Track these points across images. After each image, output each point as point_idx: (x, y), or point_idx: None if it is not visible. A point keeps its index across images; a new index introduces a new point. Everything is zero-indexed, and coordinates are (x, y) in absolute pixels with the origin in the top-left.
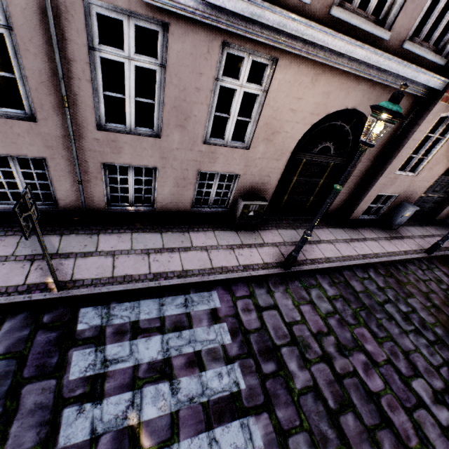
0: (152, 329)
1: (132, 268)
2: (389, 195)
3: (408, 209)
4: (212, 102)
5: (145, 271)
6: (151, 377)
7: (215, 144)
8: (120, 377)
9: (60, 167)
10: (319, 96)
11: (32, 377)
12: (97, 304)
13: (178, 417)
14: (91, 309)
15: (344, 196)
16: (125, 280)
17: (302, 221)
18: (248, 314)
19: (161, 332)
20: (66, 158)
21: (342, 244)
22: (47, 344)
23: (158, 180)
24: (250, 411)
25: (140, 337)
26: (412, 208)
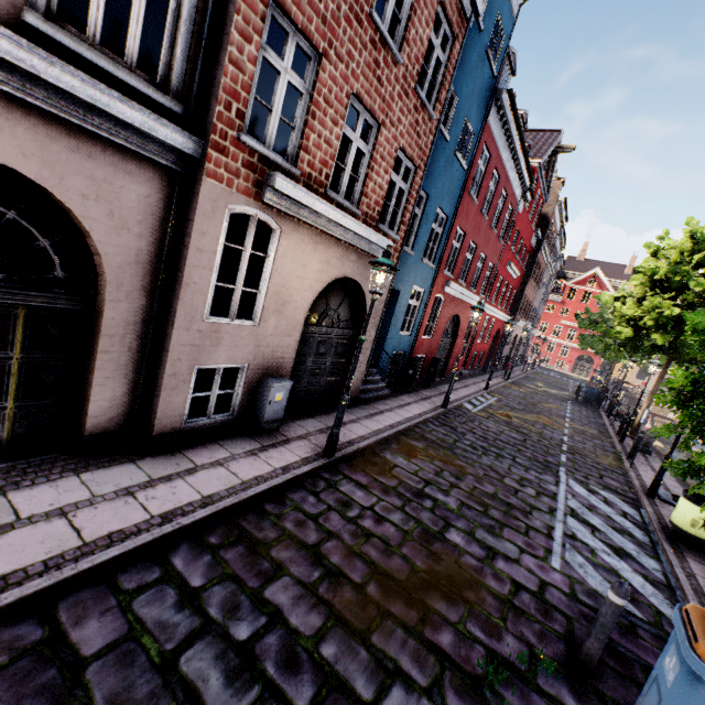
0: None
1: None
2: (238, 369)
3: (273, 386)
4: None
5: None
6: None
7: None
8: None
9: None
10: None
11: None
12: None
13: None
14: None
15: (117, 386)
16: None
17: None
18: None
19: None
20: None
21: (105, 506)
22: None
23: None
24: None
25: None
26: (279, 382)
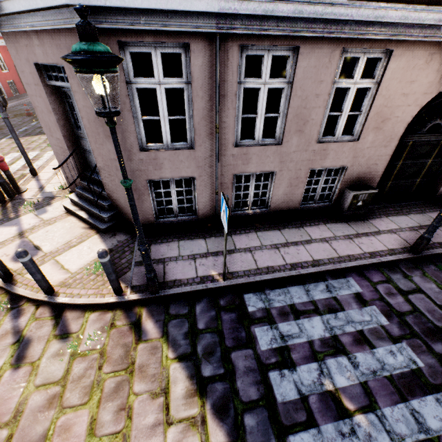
0: (309, 311)
1: (270, 260)
2: None
3: None
4: (327, 103)
5: (282, 263)
6: (328, 351)
7: (326, 142)
8: (301, 350)
9: (204, 182)
10: (433, 74)
11: (233, 347)
12: (254, 291)
13: (369, 387)
14: (252, 295)
15: None
16: (269, 270)
17: (410, 206)
18: (393, 298)
19: (317, 313)
20: (209, 174)
21: None
22: (232, 322)
23: (274, 183)
24: (440, 388)
25: (302, 317)
26: None
